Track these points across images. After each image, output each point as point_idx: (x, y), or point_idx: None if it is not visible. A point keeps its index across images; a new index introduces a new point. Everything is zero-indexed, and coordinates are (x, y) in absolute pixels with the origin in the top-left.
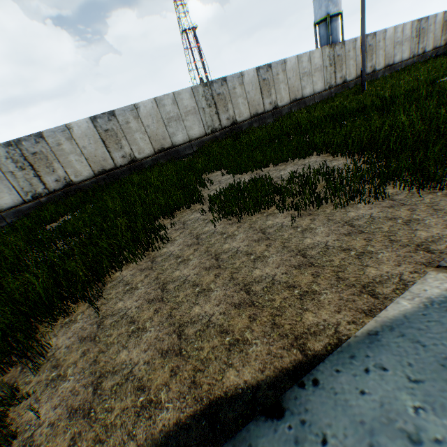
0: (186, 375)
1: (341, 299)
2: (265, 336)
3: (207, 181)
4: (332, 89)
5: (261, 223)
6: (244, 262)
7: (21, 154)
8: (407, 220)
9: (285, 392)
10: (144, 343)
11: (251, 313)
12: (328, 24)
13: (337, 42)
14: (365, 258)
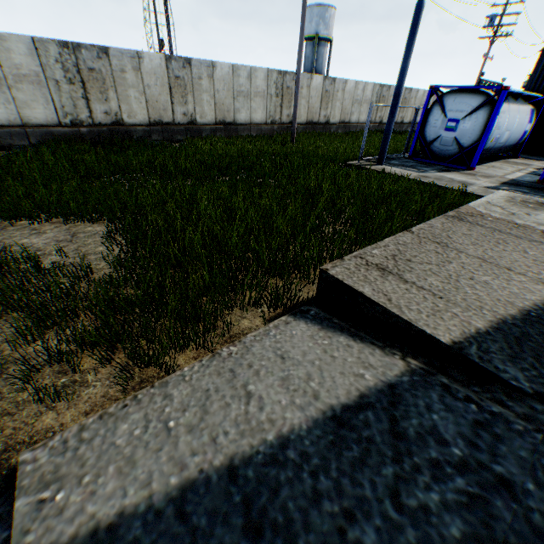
0: None
1: None
2: None
3: None
4: (276, 126)
5: None
6: None
7: None
8: None
9: None
10: None
11: None
12: (316, 46)
13: (322, 72)
14: None
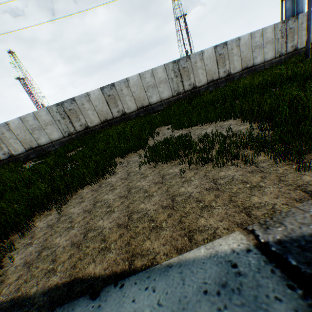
0: (74, 260)
1: (171, 236)
2: (119, 249)
3: (156, 133)
4: (282, 57)
5: (166, 171)
6: (139, 197)
7: (63, 110)
8: (254, 186)
9: (106, 286)
10: (69, 236)
11: (122, 232)
12: None
13: (302, 12)
14: (205, 211)
